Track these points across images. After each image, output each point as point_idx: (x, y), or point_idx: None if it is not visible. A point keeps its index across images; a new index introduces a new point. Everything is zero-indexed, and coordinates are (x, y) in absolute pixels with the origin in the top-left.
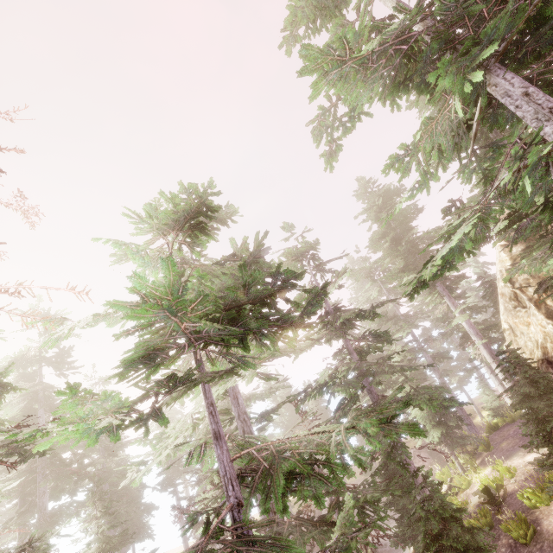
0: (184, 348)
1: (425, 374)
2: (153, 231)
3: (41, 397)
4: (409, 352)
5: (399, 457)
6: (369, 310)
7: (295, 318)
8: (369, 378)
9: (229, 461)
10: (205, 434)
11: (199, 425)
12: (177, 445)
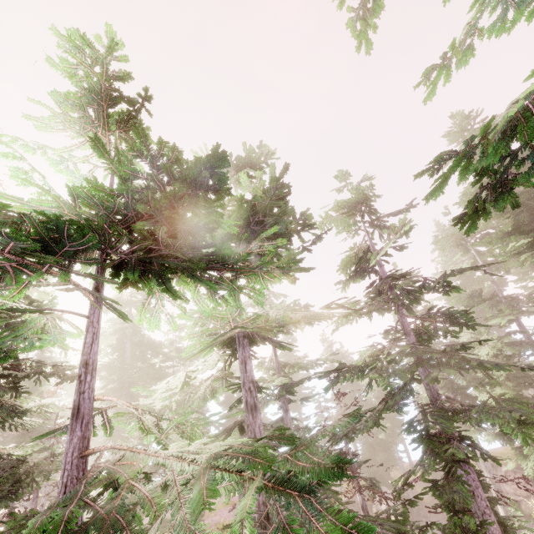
0: (27, 275)
1: (532, 378)
2: (67, 128)
3: (129, 334)
4: (509, 345)
5: (450, 495)
6: (439, 279)
7: (158, 230)
8: (433, 370)
9: (76, 456)
10: (200, 395)
11: (188, 385)
12: (187, 399)
